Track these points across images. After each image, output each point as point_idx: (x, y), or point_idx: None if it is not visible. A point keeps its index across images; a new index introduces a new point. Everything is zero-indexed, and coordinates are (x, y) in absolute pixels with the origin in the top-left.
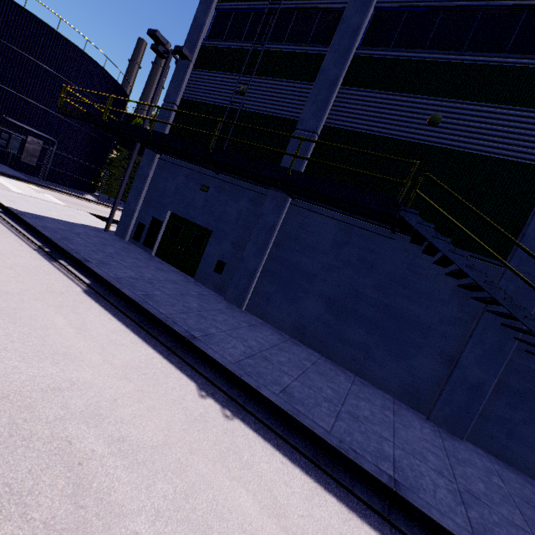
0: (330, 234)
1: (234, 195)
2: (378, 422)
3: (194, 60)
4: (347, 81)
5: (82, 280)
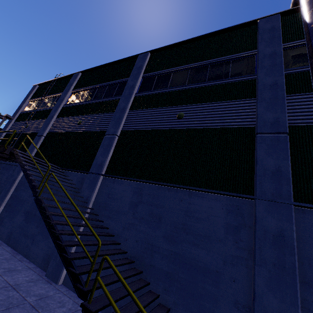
0: (37, 177)
1: (8, 169)
2: None
3: (15, 119)
4: (58, 116)
5: None
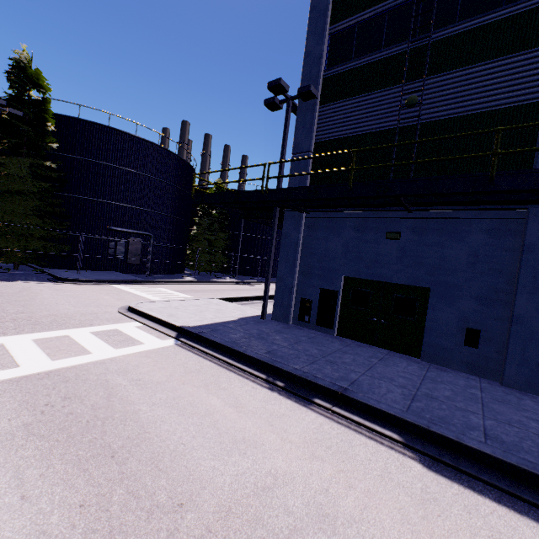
0: None
1: (451, 232)
2: None
3: (319, 96)
4: None
5: (384, 435)
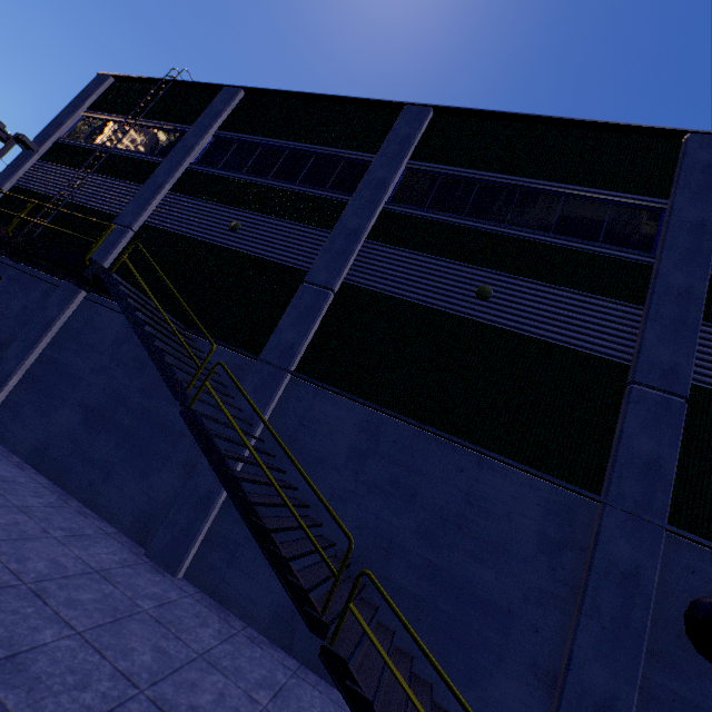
0: (115, 331)
1: (28, 287)
2: (1, 528)
3: (42, 152)
4: (175, 188)
5: None
